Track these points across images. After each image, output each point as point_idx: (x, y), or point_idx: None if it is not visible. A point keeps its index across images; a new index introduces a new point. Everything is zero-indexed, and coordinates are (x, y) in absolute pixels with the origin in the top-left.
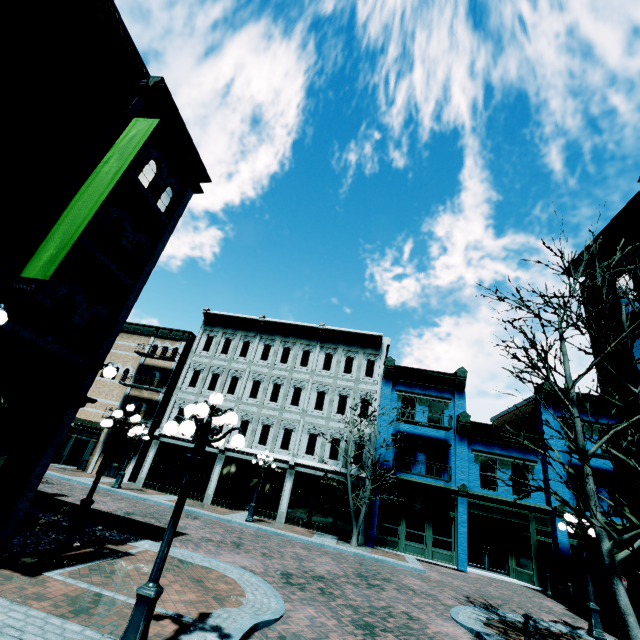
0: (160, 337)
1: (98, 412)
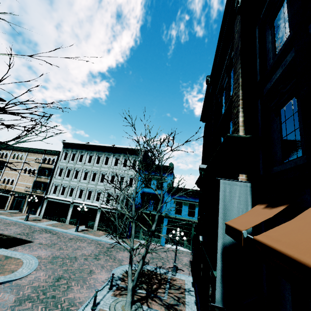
0: (47, 154)
1: (24, 188)
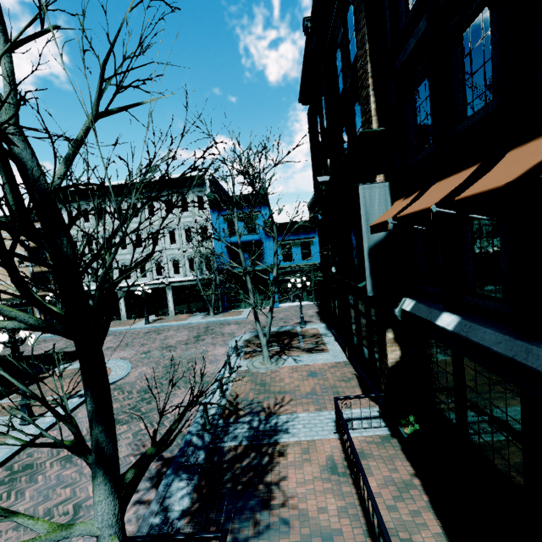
0: None
1: None
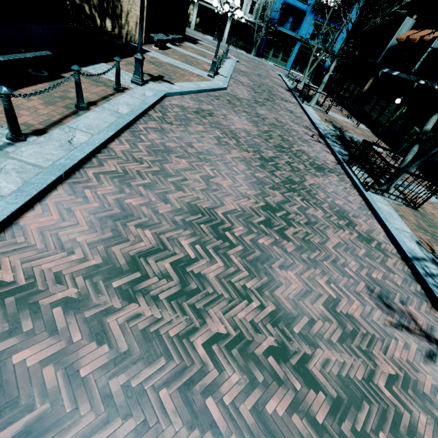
0: None
1: None
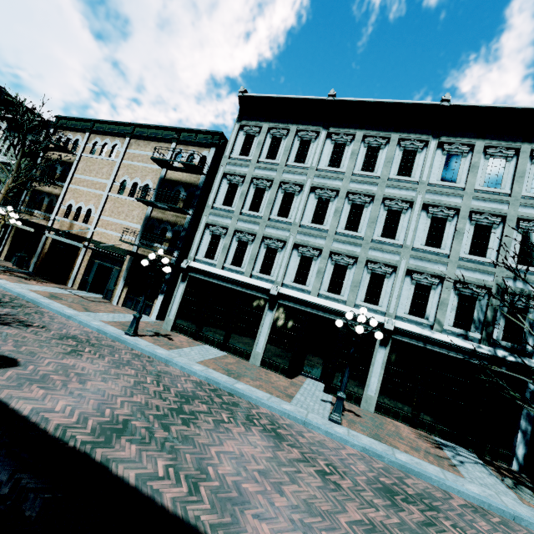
0: (182, 143)
1: (118, 236)
